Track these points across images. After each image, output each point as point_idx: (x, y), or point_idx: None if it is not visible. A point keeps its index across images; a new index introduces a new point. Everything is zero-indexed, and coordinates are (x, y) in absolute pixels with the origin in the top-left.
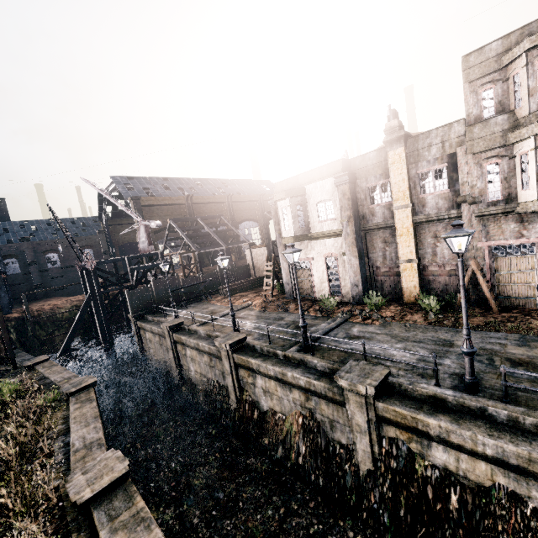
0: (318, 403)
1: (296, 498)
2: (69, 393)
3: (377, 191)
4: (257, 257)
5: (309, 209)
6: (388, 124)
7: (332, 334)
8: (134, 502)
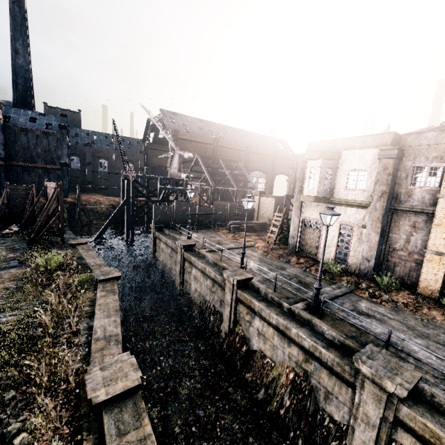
0: (317, 370)
1: None
2: (98, 280)
3: (424, 173)
4: (264, 205)
5: (339, 175)
6: None
7: (338, 302)
8: (142, 422)
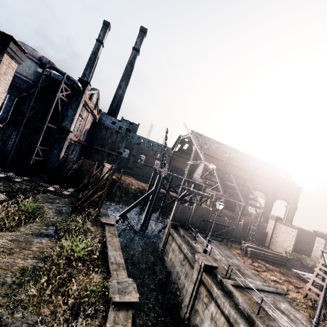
0: None
1: None
2: (112, 301)
3: None
4: (280, 232)
5: None
6: None
7: None
8: None
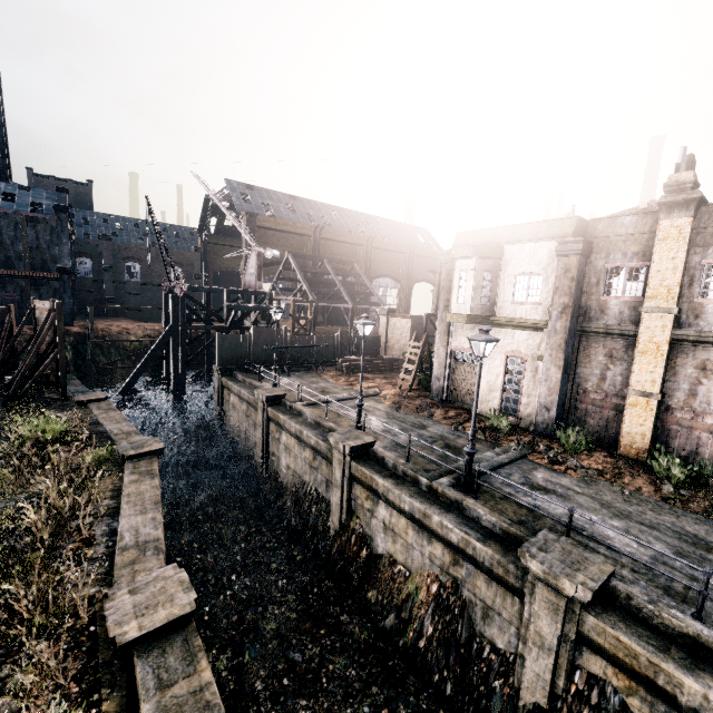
0: (471, 575)
1: (406, 700)
2: (126, 456)
3: (621, 277)
4: (395, 330)
5: (502, 281)
6: (675, 177)
7: (503, 473)
8: (196, 667)
